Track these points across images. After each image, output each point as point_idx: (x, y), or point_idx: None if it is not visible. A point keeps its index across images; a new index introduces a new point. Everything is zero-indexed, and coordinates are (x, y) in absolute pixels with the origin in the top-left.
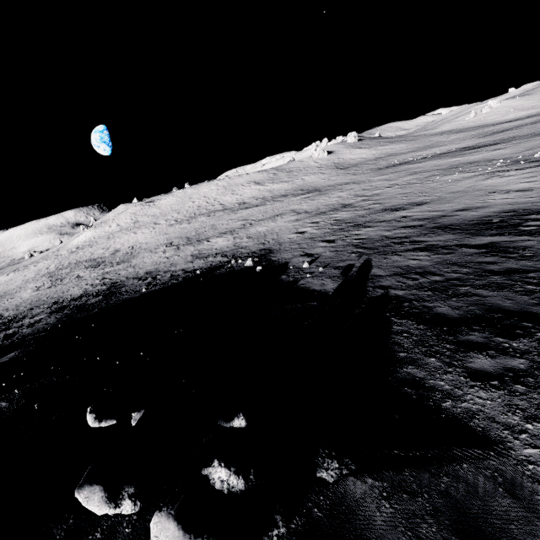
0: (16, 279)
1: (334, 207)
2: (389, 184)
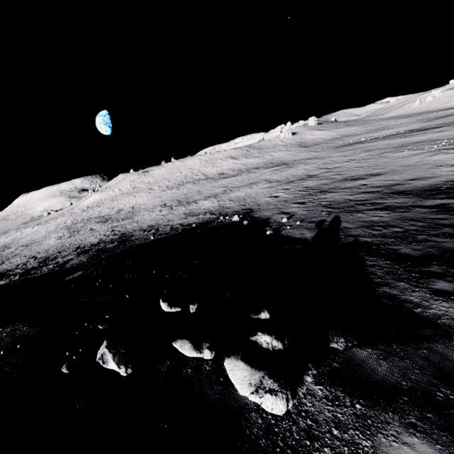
0: (40, 231)
1: (301, 177)
2: (347, 159)
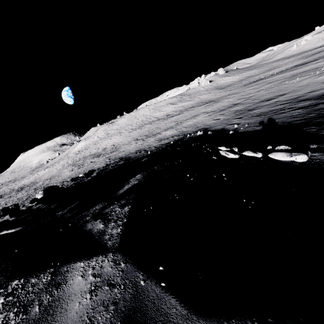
0: (52, 170)
1: (229, 106)
2: (257, 90)
